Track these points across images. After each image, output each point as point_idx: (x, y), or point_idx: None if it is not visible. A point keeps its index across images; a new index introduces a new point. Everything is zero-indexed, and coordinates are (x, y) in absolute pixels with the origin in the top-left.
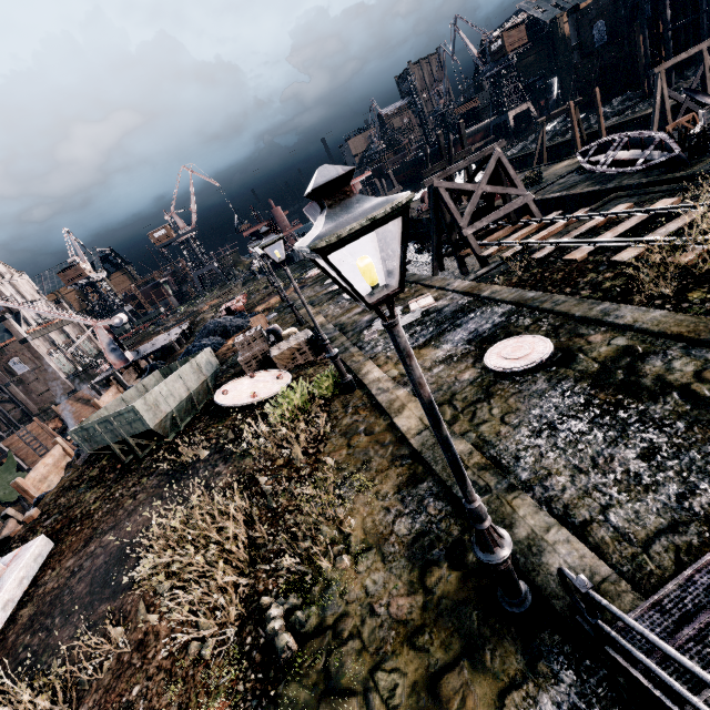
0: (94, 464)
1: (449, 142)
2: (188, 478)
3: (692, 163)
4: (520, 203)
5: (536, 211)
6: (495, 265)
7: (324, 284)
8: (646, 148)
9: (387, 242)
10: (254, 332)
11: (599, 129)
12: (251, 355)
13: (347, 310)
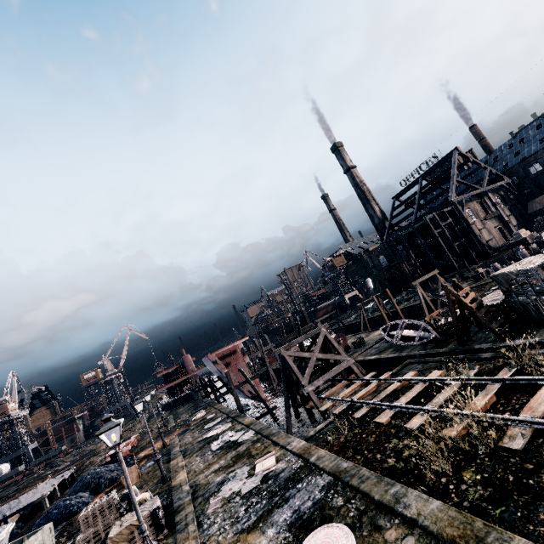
0: None
1: (297, 321)
2: None
3: (449, 341)
4: (345, 366)
5: (358, 371)
6: (330, 420)
7: (203, 429)
8: (418, 329)
9: (256, 391)
10: (104, 500)
11: (396, 310)
12: (92, 532)
13: (208, 464)
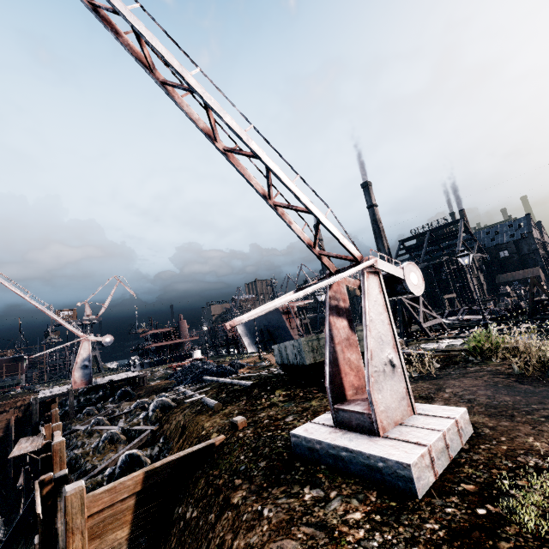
0: (263, 396)
1: None
2: (448, 375)
3: (510, 320)
4: (439, 321)
5: (446, 327)
6: None
7: None
8: (479, 314)
9: None
10: None
11: None
12: None
13: None
